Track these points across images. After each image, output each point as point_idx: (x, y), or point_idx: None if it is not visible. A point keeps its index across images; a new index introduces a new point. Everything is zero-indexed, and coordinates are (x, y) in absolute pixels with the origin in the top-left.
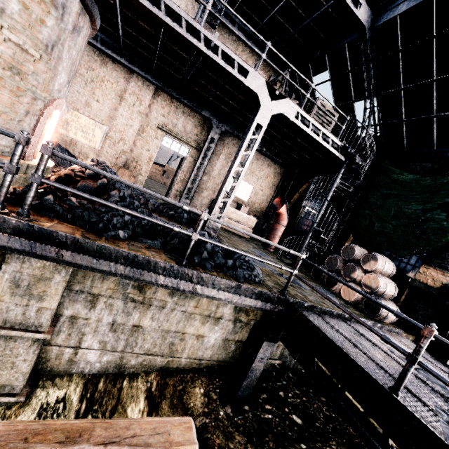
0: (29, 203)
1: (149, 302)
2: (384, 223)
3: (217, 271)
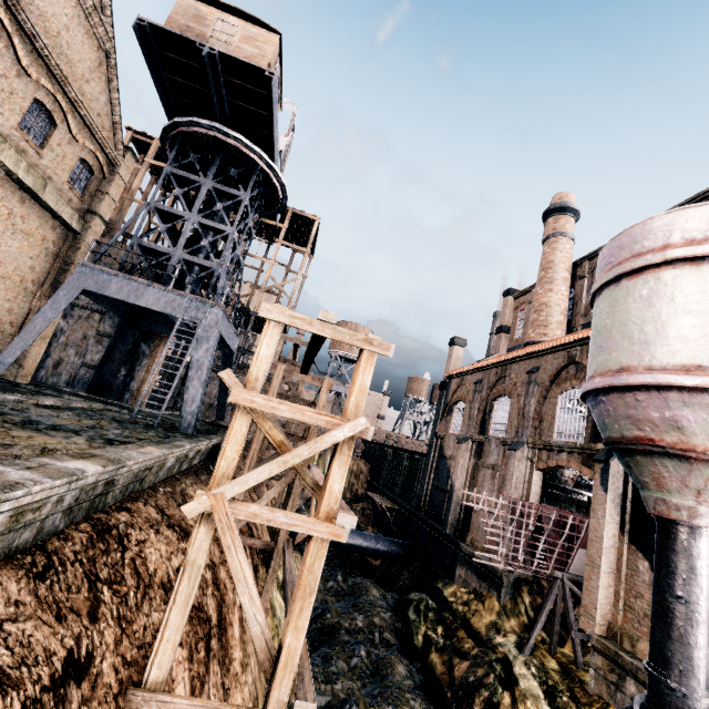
0: None
1: None
2: None
3: None
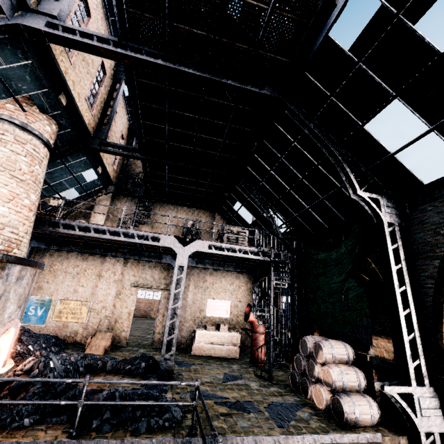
0: None
1: None
2: (325, 303)
3: (118, 429)
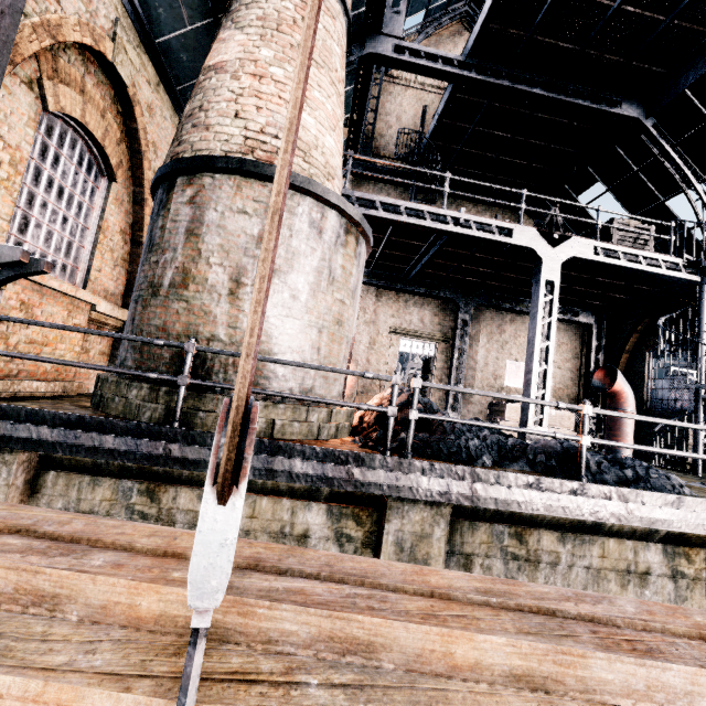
0: (411, 443)
1: (536, 556)
2: None
3: (623, 487)
